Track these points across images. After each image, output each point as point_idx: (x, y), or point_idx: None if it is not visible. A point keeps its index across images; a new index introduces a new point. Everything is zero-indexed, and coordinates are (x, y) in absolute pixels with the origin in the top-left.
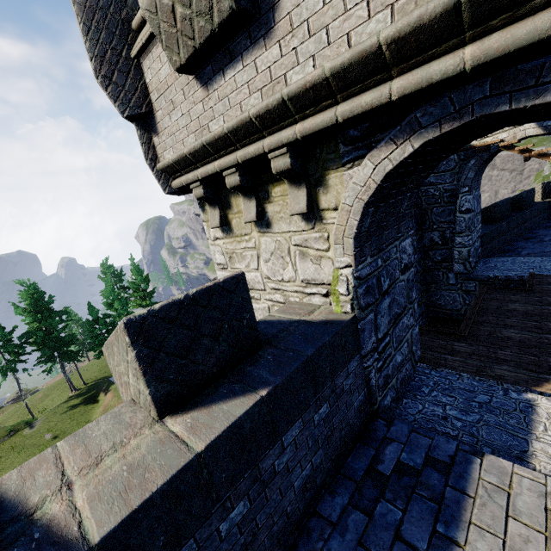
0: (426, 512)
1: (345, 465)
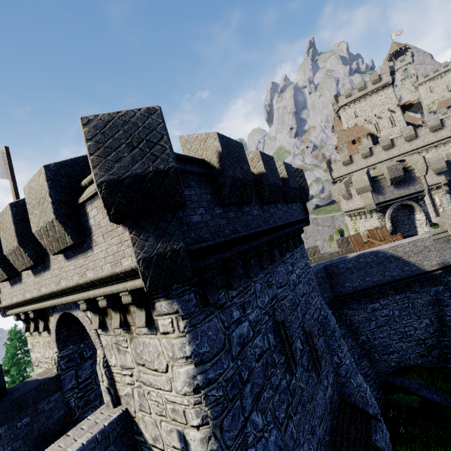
0: None
1: (39, 448)
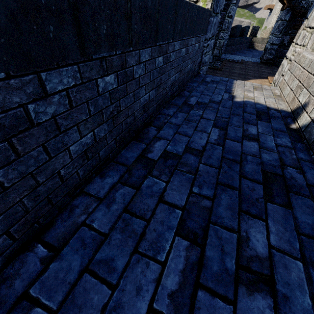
0: (223, 86)
1: (193, 80)
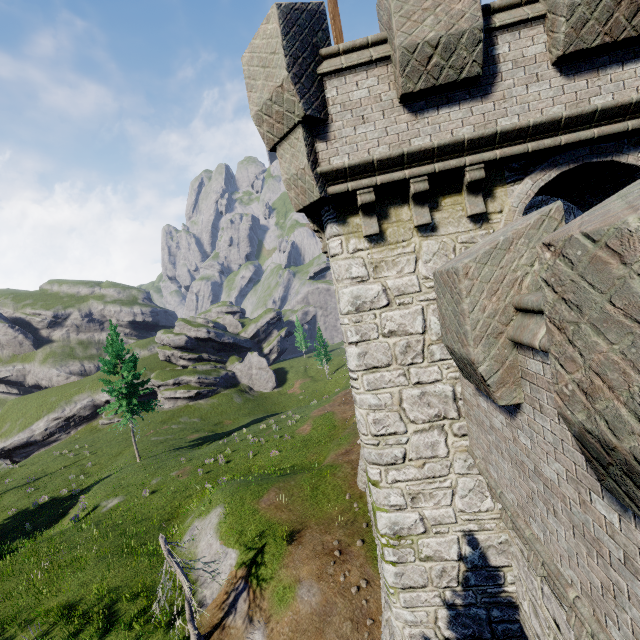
0: None
1: None
